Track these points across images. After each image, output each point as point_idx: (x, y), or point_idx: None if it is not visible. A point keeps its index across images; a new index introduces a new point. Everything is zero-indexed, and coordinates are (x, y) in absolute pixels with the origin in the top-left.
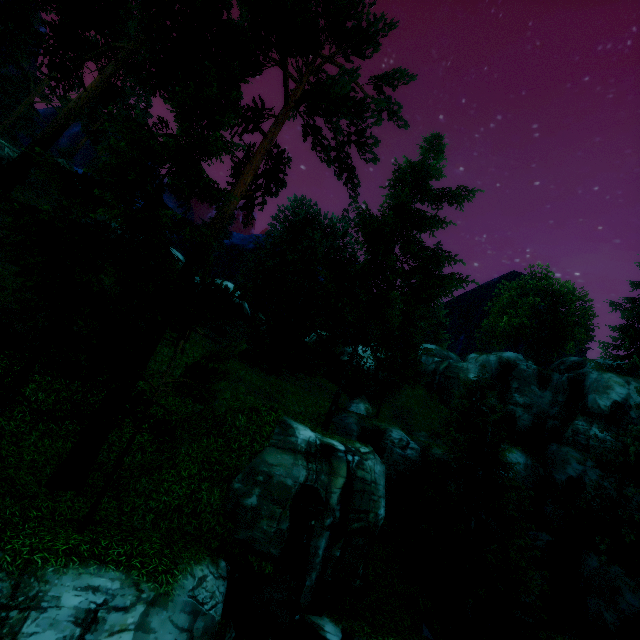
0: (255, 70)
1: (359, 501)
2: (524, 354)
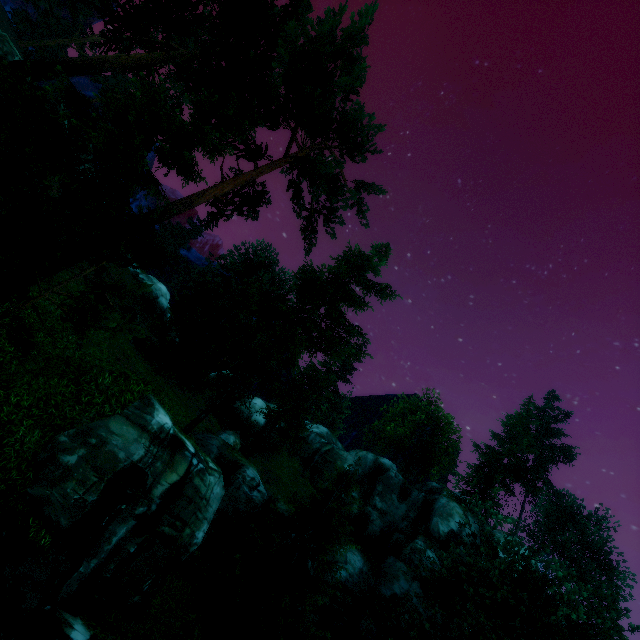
0: (273, 125)
1: (182, 507)
2: (399, 468)
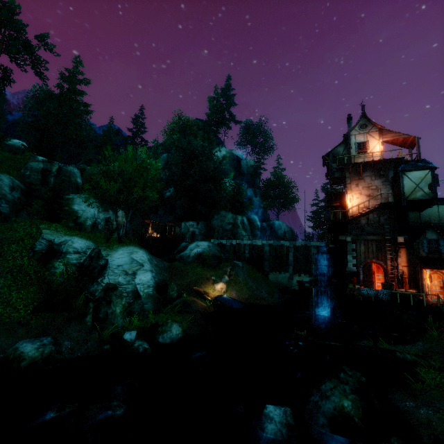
0: None
1: (65, 173)
2: None
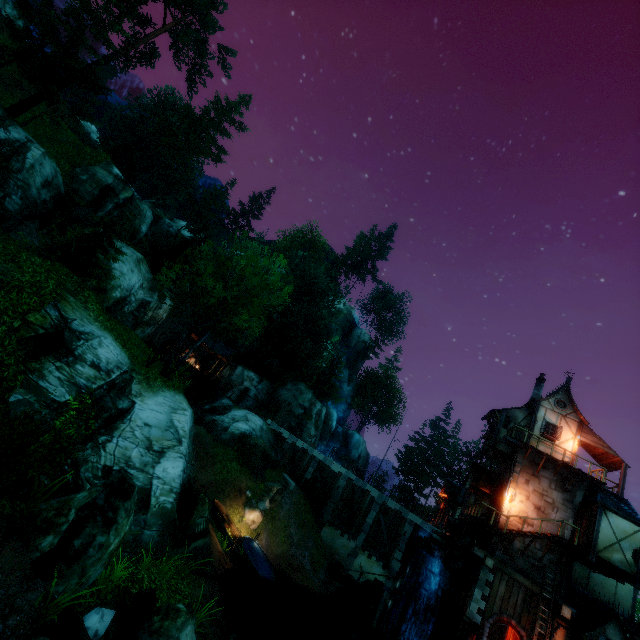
0: None
1: (133, 209)
2: None
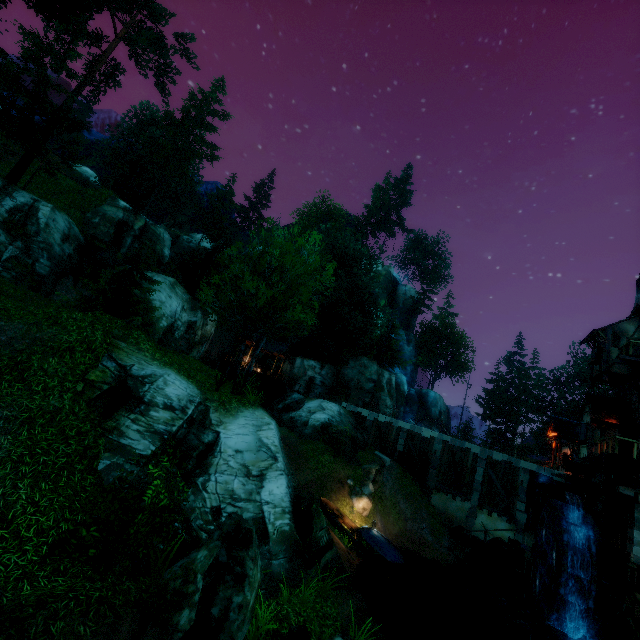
0: (98, 10)
1: (151, 236)
2: None
